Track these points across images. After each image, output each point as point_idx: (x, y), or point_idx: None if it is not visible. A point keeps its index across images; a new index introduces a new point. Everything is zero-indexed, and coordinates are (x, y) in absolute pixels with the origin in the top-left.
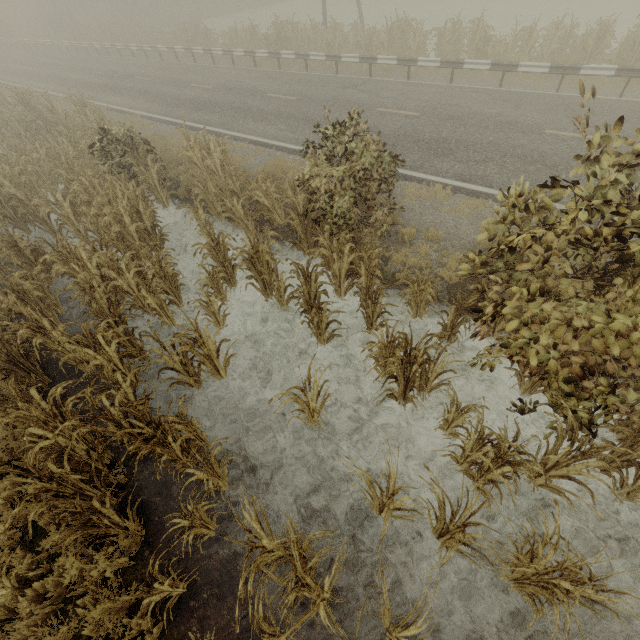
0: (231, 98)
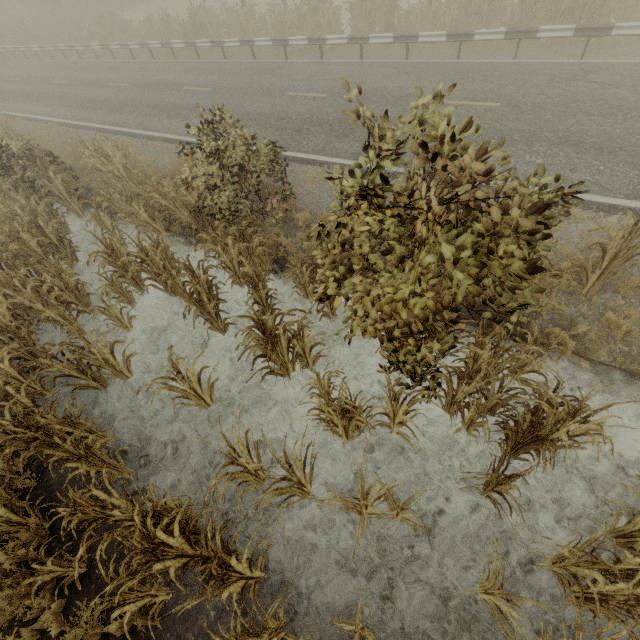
0: (147, 95)
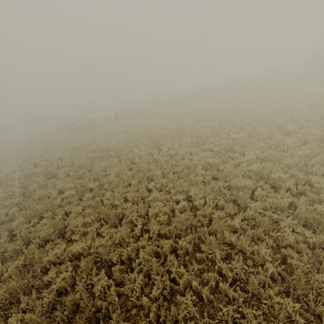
0: None
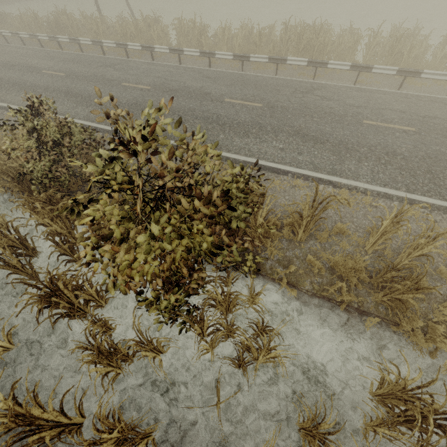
0: (11, 74)
